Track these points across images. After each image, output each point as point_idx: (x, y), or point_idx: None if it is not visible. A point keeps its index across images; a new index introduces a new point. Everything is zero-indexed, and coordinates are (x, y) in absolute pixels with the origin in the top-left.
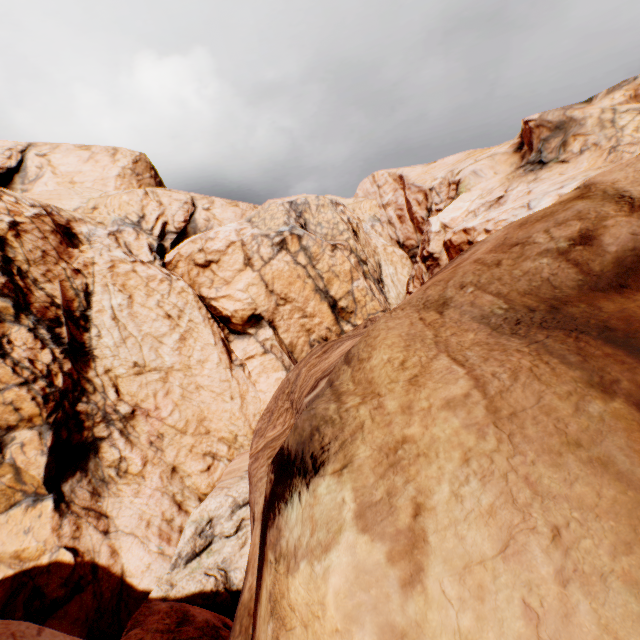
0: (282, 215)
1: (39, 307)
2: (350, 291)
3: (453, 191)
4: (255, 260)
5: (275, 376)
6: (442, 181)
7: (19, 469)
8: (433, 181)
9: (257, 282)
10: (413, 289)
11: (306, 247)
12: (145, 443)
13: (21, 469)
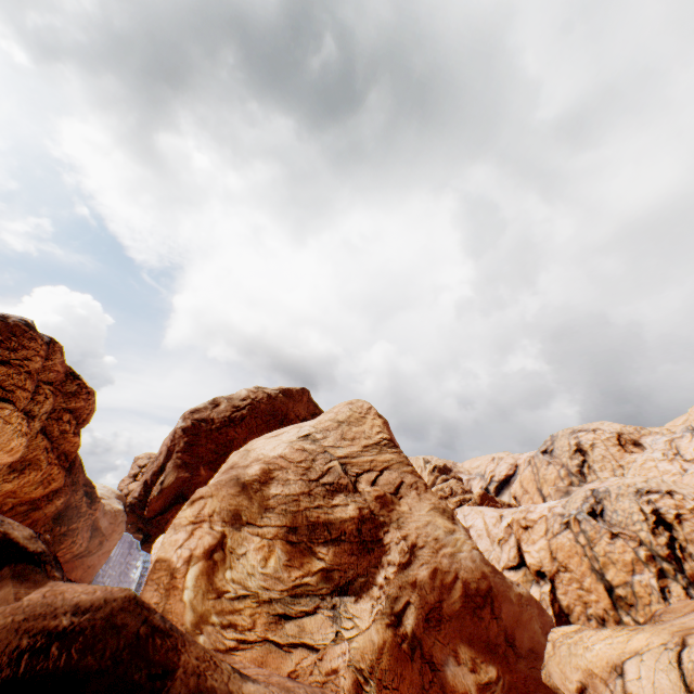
0: None
1: (690, 573)
2: None
3: None
4: None
5: None
6: None
7: None
8: None
9: None
10: None
11: None
12: None
13: None
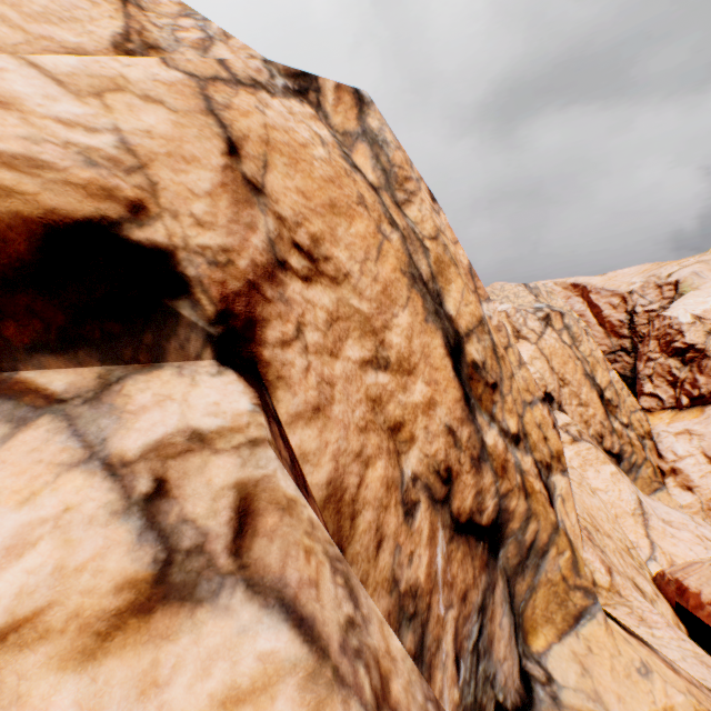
0: (527, 294)
1: None
2: (610, 381)
3: (670, 291)
4: (525, 333)
5: (607, 469)
6: (643, 284)
7: (570, 543)
8: (630, 285)
9: (538, 356)
10: (653, 389)
11: (567, 326)
12: (585, 538)
13: (571, 544)
